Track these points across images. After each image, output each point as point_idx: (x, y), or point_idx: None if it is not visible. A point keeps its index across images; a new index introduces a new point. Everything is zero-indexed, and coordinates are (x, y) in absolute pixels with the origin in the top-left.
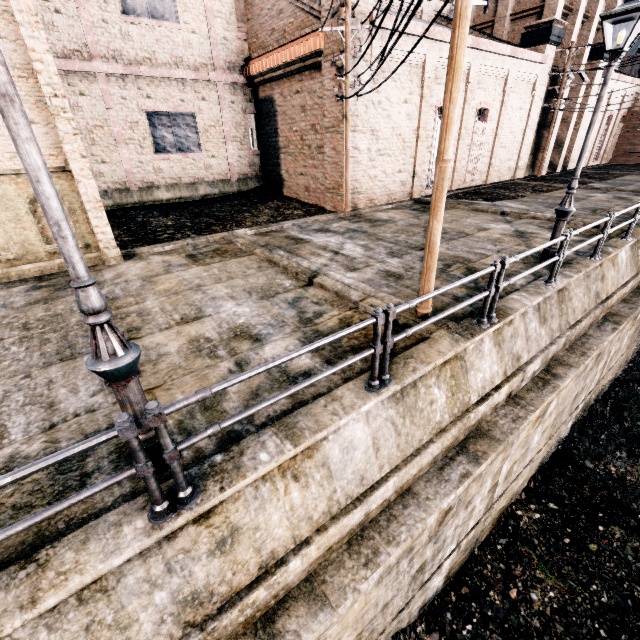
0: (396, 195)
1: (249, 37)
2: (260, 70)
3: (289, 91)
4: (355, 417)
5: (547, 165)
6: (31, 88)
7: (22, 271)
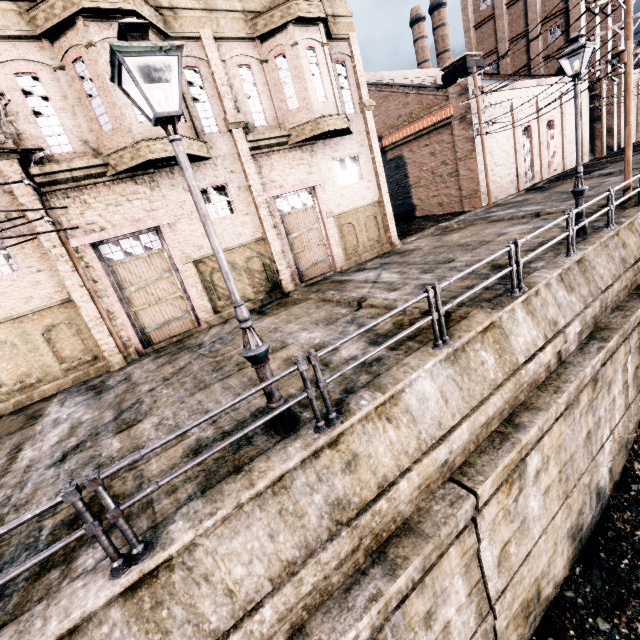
0: (509, 191)
1: (376, 125)
2: (393, 141)
3: (418, 147)
4: (639, 217)
5: (605, 148)
6: (369, 165)
7: (365, 257)
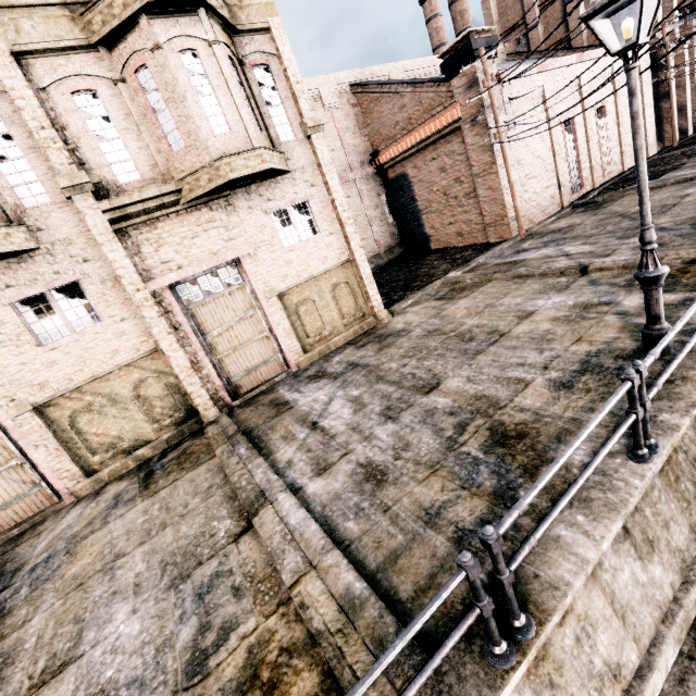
0: (549, 209)
1: (371, 137)
2: (391, 156)
3: (423, 162)
4: None
5: (677, 132)
6: (329, 212)
7: (335, 342)
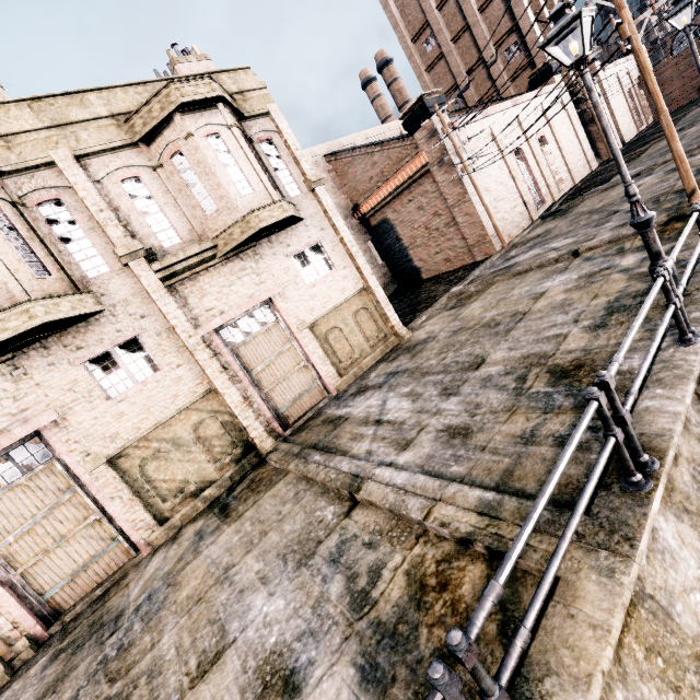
0: (521, 224)
1: (349, 194)
2: (372, 206)
3: (401, 205)
4: None
5: None
6: (339, 249)
7: (366, 363)
